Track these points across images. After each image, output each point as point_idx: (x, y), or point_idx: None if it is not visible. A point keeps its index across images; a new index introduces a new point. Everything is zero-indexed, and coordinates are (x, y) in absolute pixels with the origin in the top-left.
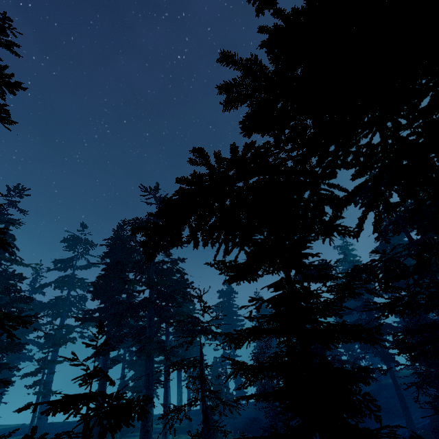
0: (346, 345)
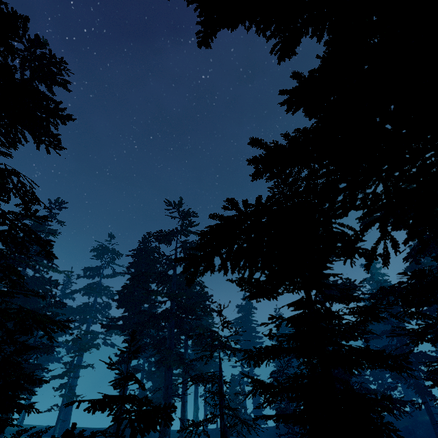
0: (375, 372)
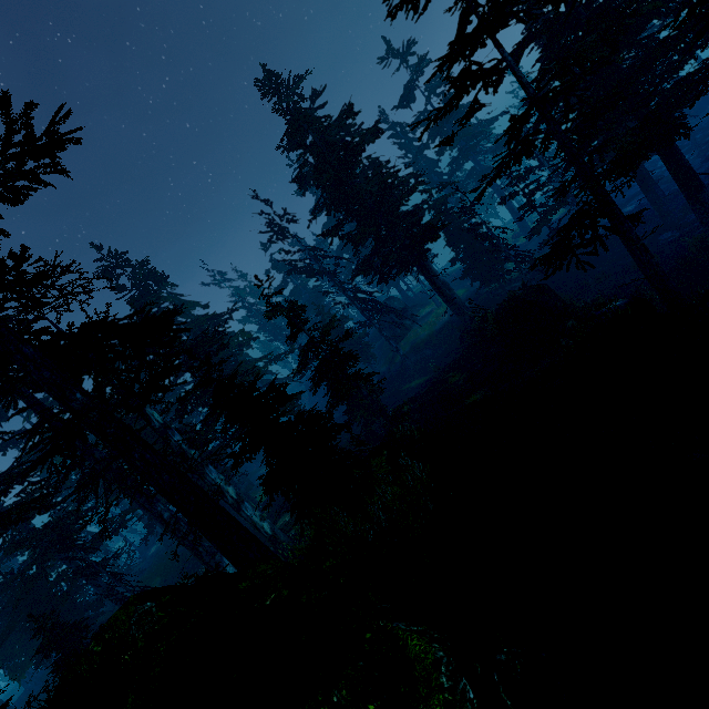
0: None
